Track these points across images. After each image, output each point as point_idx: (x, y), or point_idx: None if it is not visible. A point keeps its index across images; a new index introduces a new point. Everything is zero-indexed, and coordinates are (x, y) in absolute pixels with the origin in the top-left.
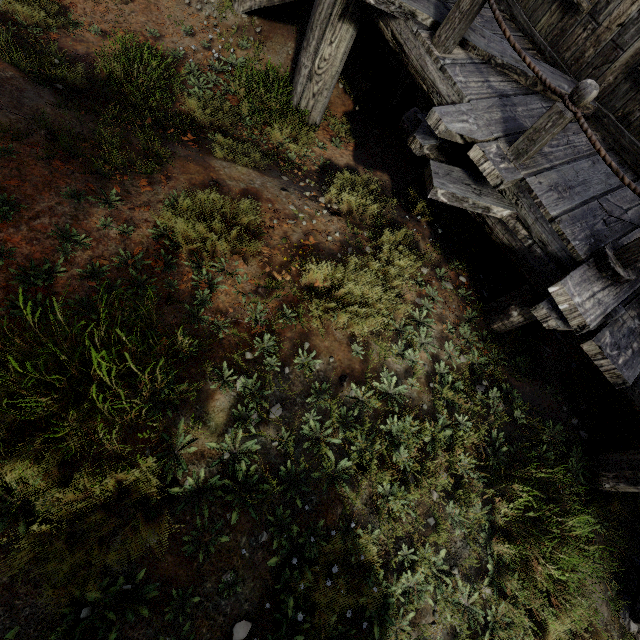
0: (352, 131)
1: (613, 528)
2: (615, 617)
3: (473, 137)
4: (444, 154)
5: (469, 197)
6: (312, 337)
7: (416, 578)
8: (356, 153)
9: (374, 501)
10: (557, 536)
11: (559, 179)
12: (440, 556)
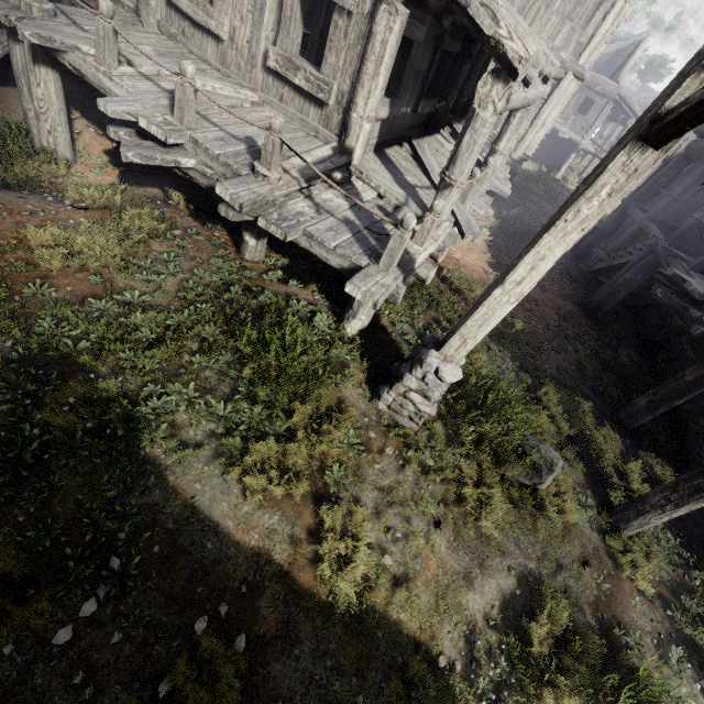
0: (111, 161)
1: (357, 353)
2: (369, 405)
3: (139, 114)
4: (144, 138)
5: (155, 155)
6: (50, 279)
7: (163, 400)
8: (122, 178)
9: (122, 366)
10: (279, 347)
11: (226, 135)
12: (191, 388)
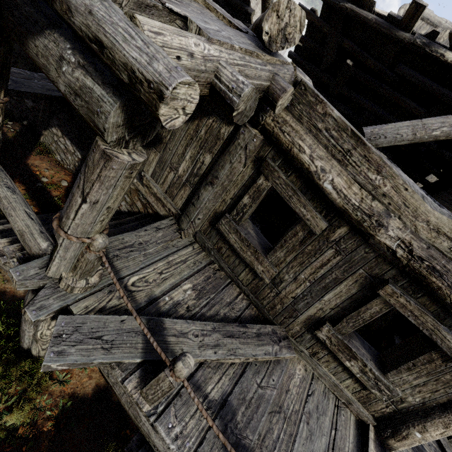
0: None
1: None
2: None
3: None
4: None
5: None
6: None
7: None
8: None
9: None
10: None
11: None
12: None
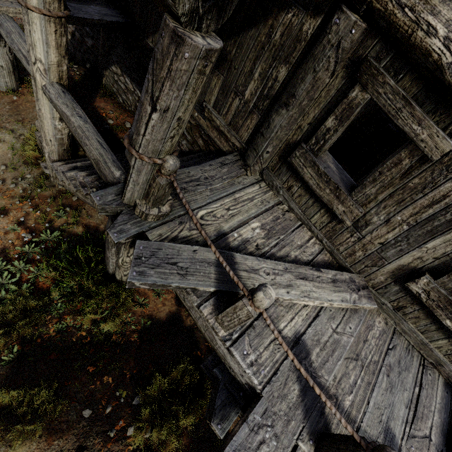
0: None
1: None
2: None
3: None
4: None
5: None
6: None
7: None
8: None
9: None
10: None
11: None
12: None
